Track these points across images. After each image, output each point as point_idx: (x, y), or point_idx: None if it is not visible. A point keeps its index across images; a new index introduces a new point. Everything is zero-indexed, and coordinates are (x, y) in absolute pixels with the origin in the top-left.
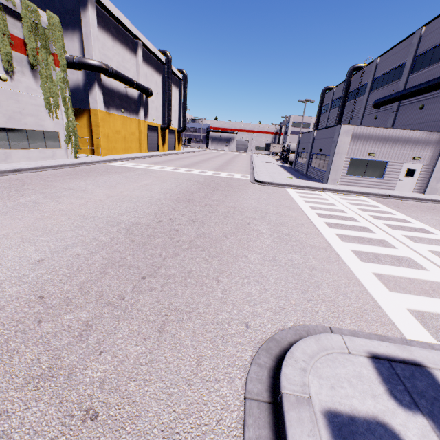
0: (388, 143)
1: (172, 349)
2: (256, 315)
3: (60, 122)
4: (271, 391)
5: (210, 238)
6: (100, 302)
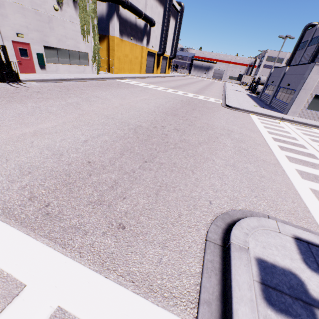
0: None
1: (163, 205)
2: (217, 198)
3: (90, 45)
4: (222, 240)
5: (189, 144)
6: (121, 171)
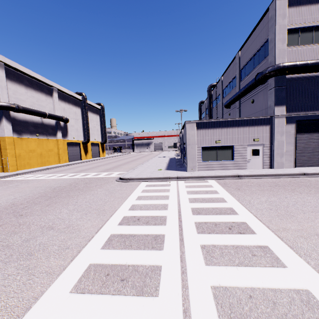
0: (228, 130)
1: None
2: None
3: None
4: None
5: None
6: None
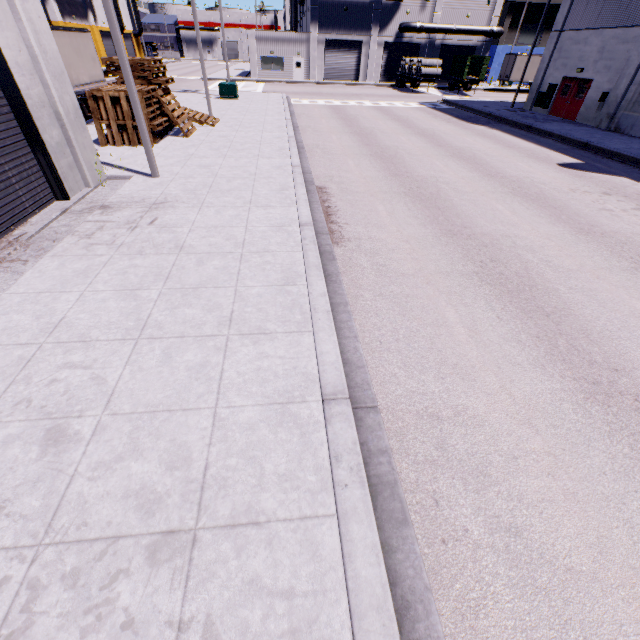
0: (279, 43)
1: None
2: None
3: None
4: None
5: None
6: None
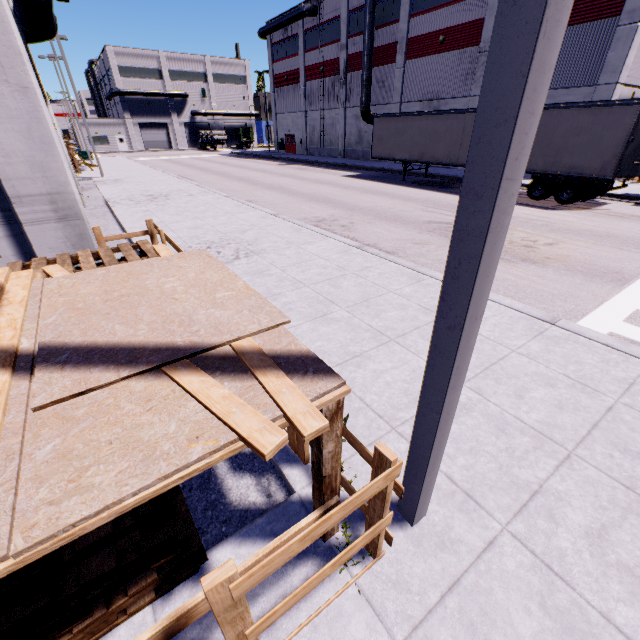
0: (101, 126)
1: None
2: None
3: None
4: None
5: None
6: None
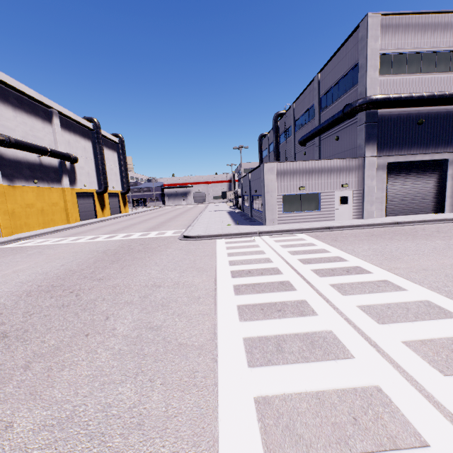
0: (313, 175)
1: None
2: None
3: None
4: None
5: None
6: None
